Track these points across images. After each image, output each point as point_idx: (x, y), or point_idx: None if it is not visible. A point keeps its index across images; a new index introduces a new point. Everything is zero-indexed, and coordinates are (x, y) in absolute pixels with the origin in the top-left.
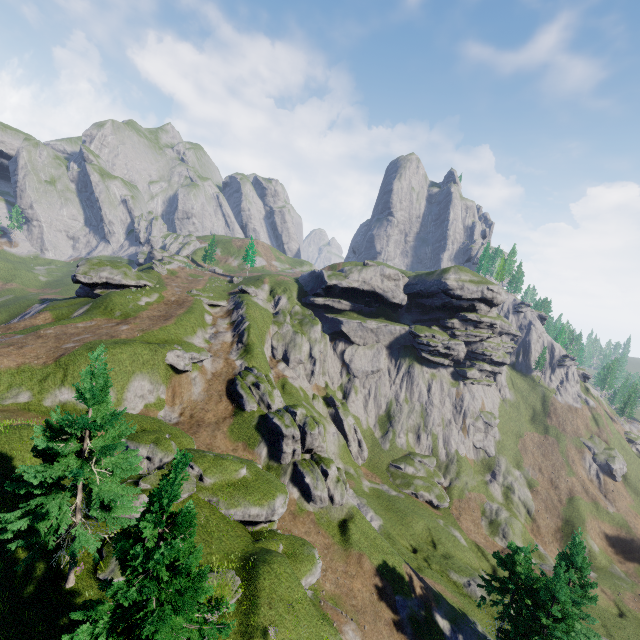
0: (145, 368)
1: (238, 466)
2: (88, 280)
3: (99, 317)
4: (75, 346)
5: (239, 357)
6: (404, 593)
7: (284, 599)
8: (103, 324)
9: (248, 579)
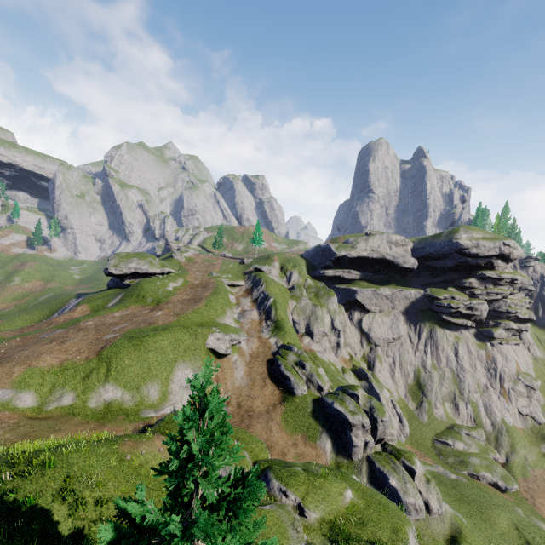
0: (187, 355)
1: (341, 486)
2: (118, 272)
3: (133, 305)
4: (115, 336)
5: (271, 335)
6: None
7: None
8: (138, 311)
9: None
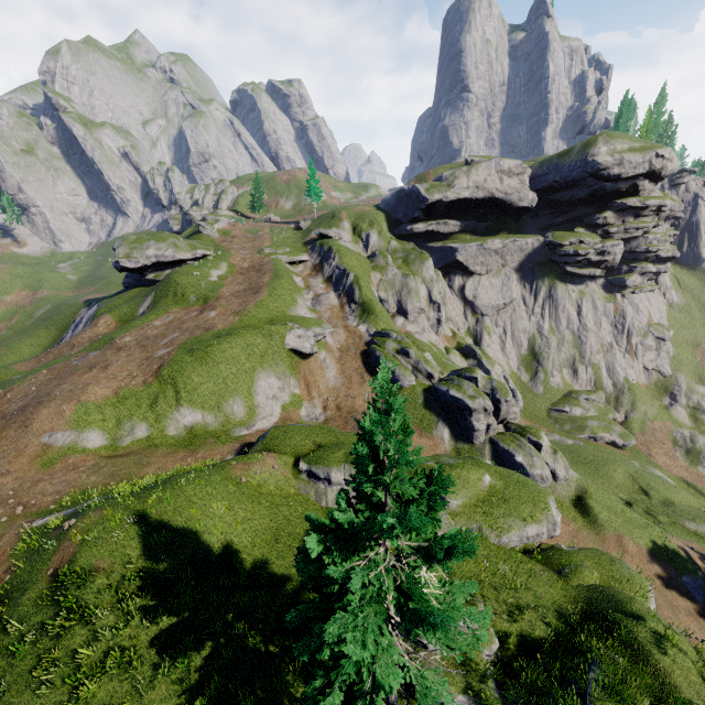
0: (265, 361)
1: (479, 473)
2: (135, 264)
3: (174, 308)
4: (169, 352)
5: (359, 321)
6: (689, 572)
7: (704, 678)
8: (183, 316)
9: (629, 654)
